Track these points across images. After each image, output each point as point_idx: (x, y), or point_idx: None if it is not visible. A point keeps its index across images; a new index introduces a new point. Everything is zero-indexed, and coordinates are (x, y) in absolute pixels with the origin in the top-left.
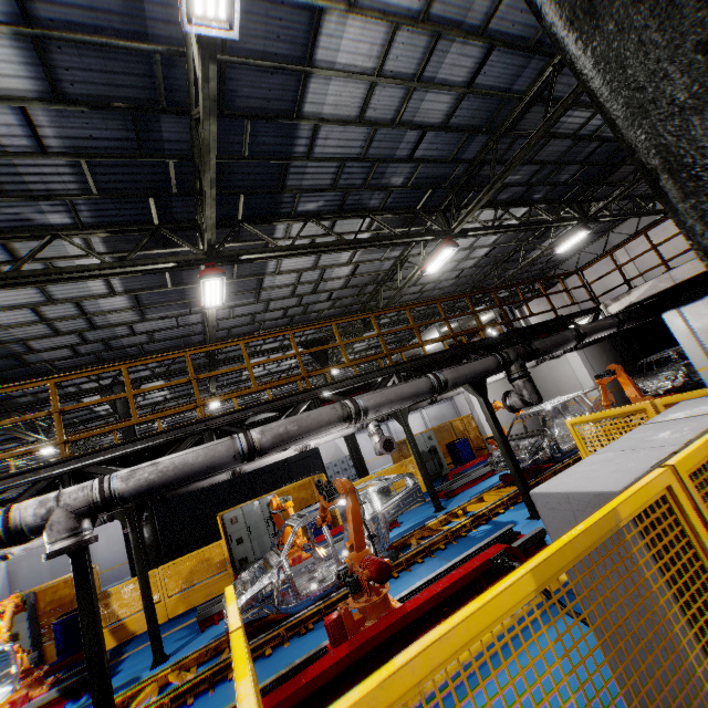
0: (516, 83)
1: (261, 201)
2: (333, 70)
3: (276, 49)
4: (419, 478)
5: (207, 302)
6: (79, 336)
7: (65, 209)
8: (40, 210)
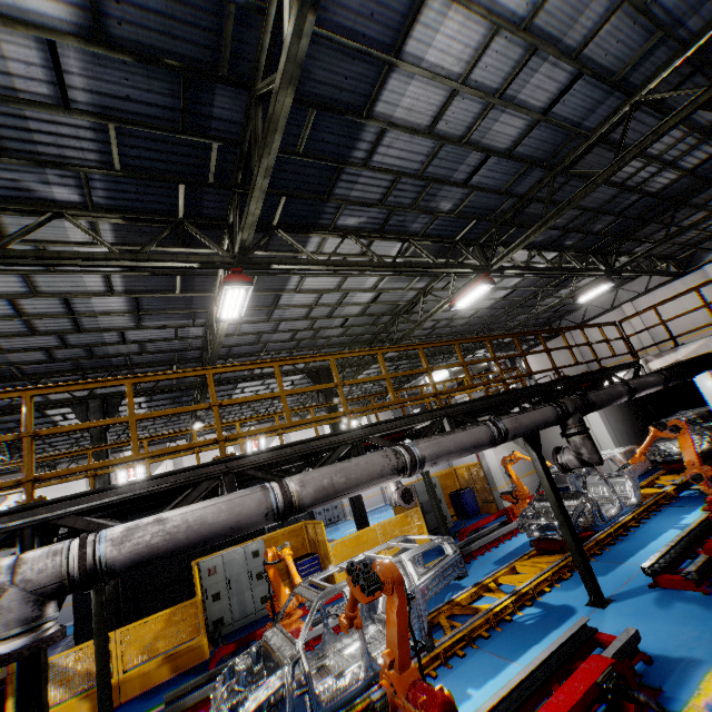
0: (588, 119)
1: (302, 208)
2: (419, 67)
3: (365, 29)
4: (425, 532)
5: (223, 313)
6: (59, 338)
7: (76, 183)
8: (44, 180)
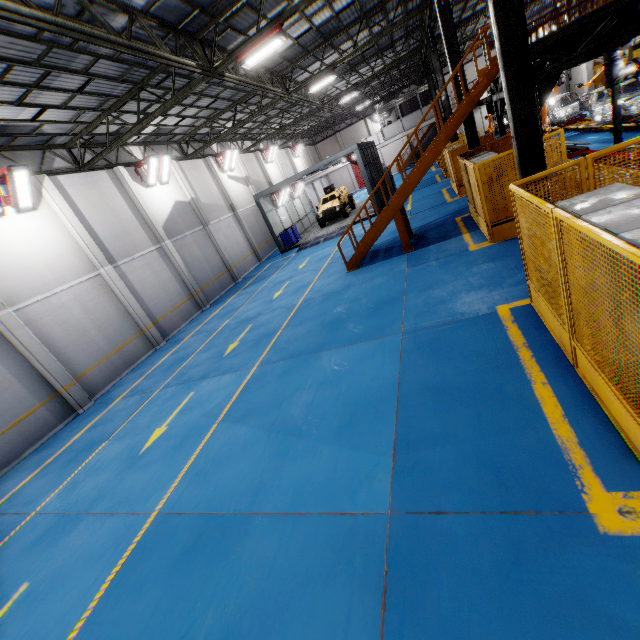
0: None
1: None
2: None
3: None
4: None
5: None
6: None
7: None
8: None
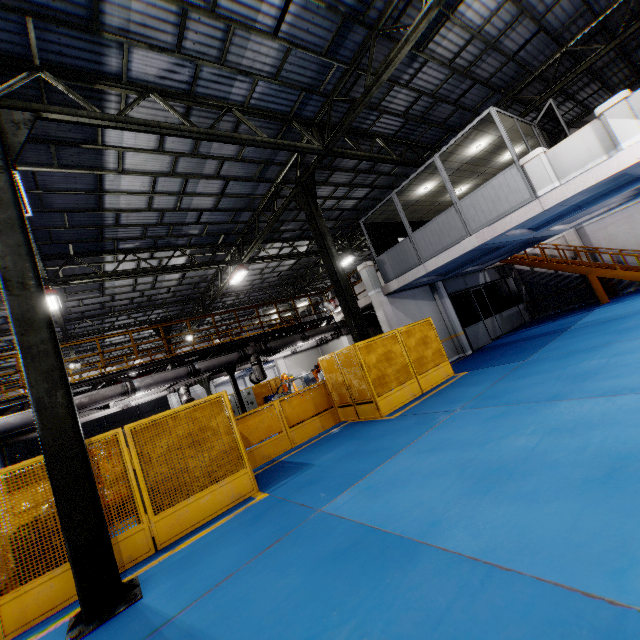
0: (256, 191)
1: (88, 245)
2: (119, 192)
3: (76, 186)
4: None
5: None
6: None
7: None
8: None
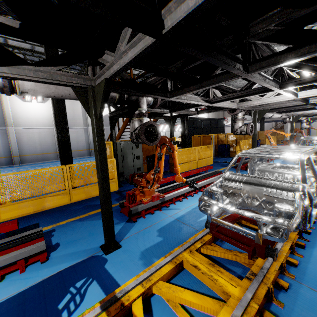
0: None
1: None
2: None
3: None
4: (275, 142)
5: None
6: None
7: None
8: None
